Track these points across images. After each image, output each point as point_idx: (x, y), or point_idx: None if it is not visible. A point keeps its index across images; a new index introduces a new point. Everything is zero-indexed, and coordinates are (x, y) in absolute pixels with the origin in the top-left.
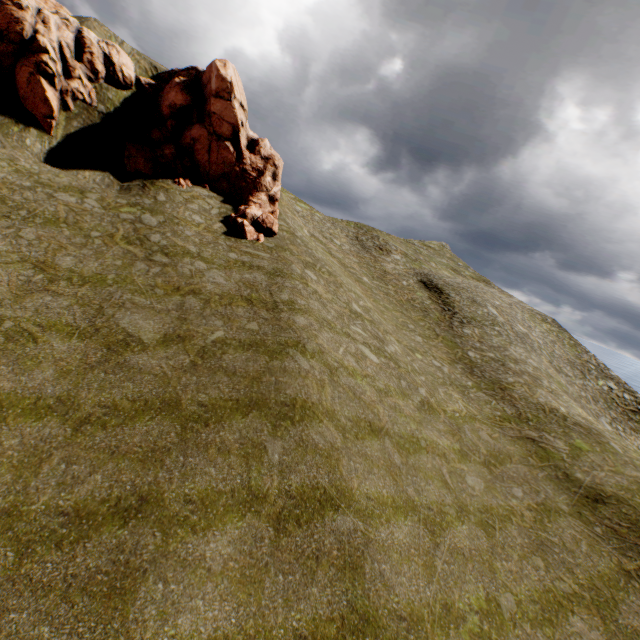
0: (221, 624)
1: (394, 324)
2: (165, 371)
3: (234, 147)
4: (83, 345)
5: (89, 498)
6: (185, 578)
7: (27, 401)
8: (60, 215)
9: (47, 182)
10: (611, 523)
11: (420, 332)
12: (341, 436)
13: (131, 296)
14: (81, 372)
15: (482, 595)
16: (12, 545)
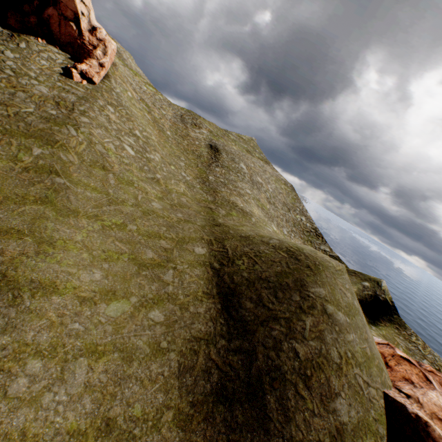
0: None
1: (169, 153)
2: None
3: (77, 27)
4: None
5: None
6: None
7: None
8: None
9: None
10: (215, 231)
11: (187, 163)
12: (80, 161)
13: None
14: None
15: (121, 222)
16: None
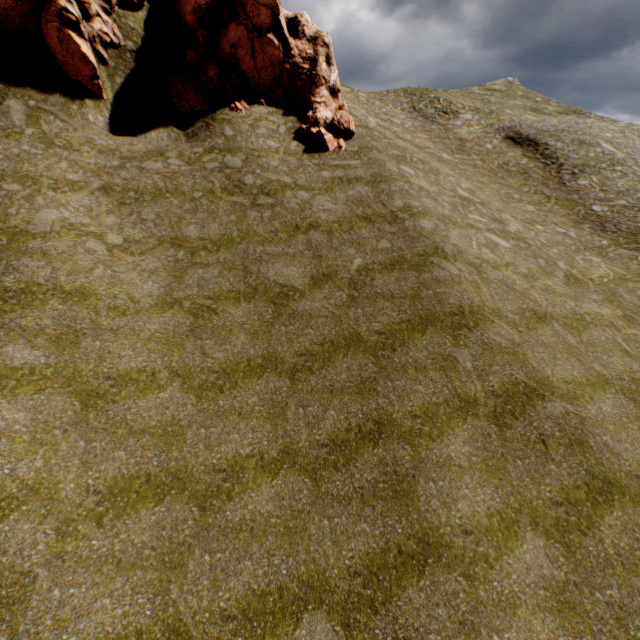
0: (490, 504)
1: (498, 199)
2: (331, 311)
3: (277, 38)
4: (252, 306)
5: (335, 430)
6: (445, 476)
7: (242, 365)
8: (159, 186)
9: (129, 154)
10: None
11: (527, 200)
12: (515, 331)
13: (262, 248)
14: (265, 330)
15: None
16: (304, 474)
